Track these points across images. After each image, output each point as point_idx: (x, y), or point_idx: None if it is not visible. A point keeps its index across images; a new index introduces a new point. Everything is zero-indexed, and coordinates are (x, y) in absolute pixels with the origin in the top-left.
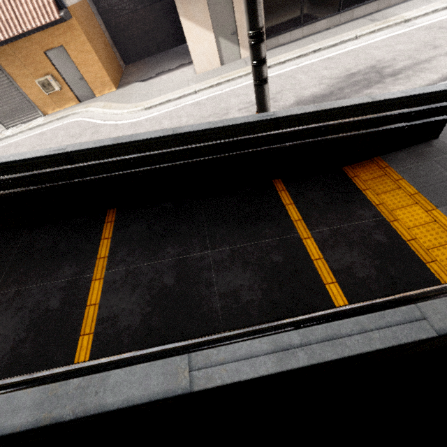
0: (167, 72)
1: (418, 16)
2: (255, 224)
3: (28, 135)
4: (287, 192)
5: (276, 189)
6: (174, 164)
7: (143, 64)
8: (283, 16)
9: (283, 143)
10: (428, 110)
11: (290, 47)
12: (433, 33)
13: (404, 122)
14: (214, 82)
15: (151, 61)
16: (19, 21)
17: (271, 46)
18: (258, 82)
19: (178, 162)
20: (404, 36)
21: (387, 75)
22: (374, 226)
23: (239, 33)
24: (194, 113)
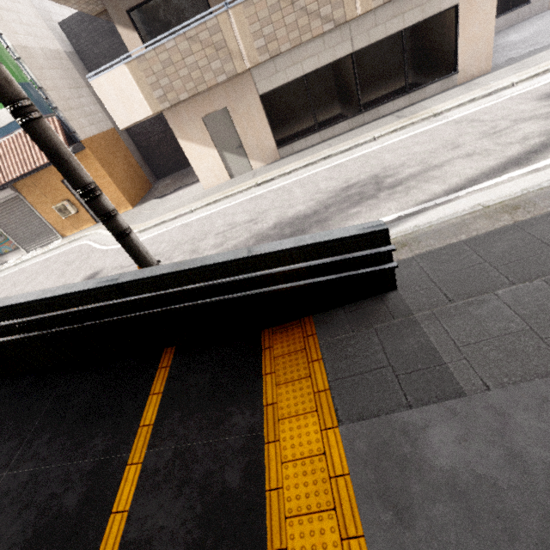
0: (186, 186)
1: (451, 108)
2: (92, 427)
3: (38, 260)
4: (168, 370)
5: (159, 365)
6: (5, 340)
7: (172, 178)
8: (293, 124)
9: (141, 311)
10: (335, 262)
11: (304, 154)
12: (461, 128)
13: (319, 275)
14: (213, 198)
15: (179, 175)
16: (34, 158)
17: (285, 154)
18: (114, 236)
19: (10, 338)
20: (427, 134)
21: (385, 186)
22: (238, 450)
23: (245, 146)
24: (176, 237)
